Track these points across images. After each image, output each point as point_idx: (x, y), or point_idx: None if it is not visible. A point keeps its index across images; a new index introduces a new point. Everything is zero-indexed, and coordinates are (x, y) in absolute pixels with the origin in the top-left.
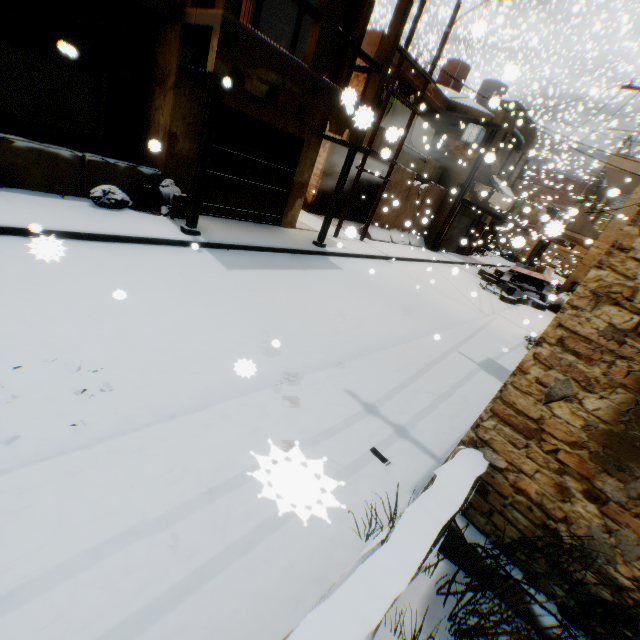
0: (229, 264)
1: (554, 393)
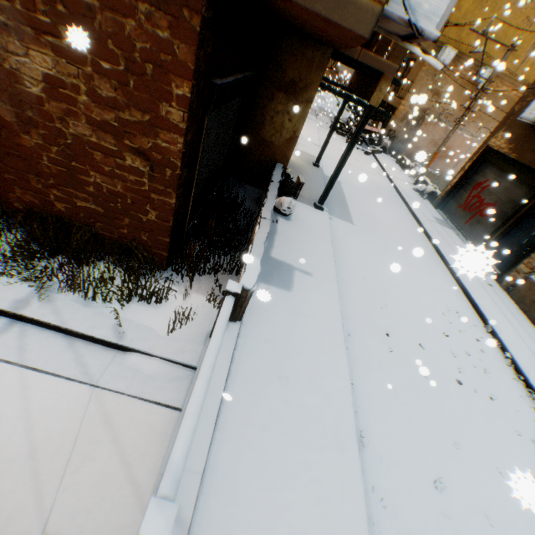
0: (346, 219)
1: None
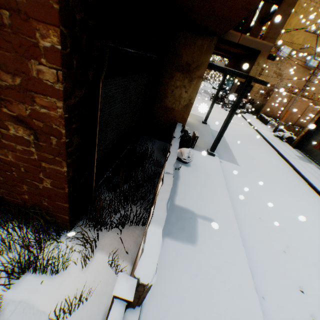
0: (232, 161)
1: None
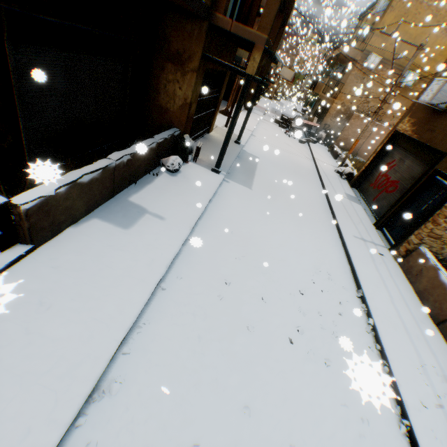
0: (245, 184)
1: (446, 229)
